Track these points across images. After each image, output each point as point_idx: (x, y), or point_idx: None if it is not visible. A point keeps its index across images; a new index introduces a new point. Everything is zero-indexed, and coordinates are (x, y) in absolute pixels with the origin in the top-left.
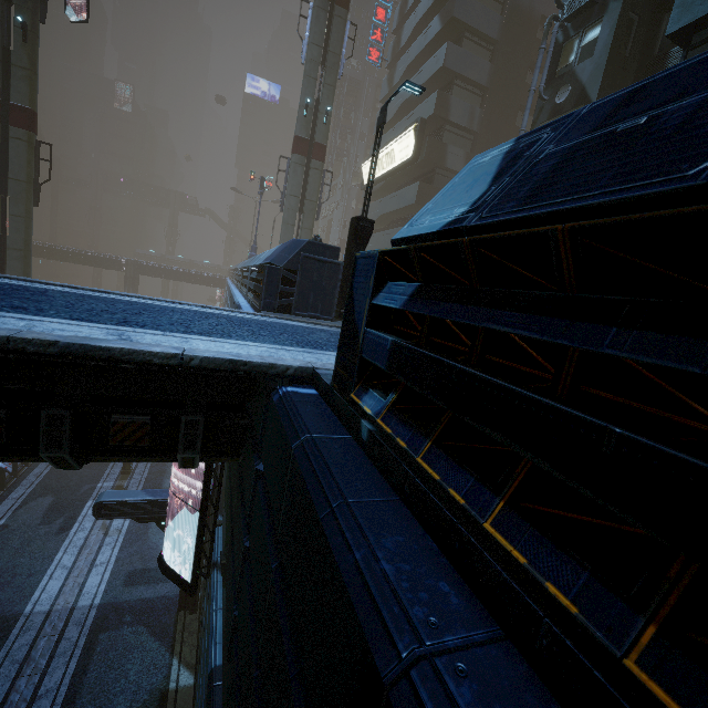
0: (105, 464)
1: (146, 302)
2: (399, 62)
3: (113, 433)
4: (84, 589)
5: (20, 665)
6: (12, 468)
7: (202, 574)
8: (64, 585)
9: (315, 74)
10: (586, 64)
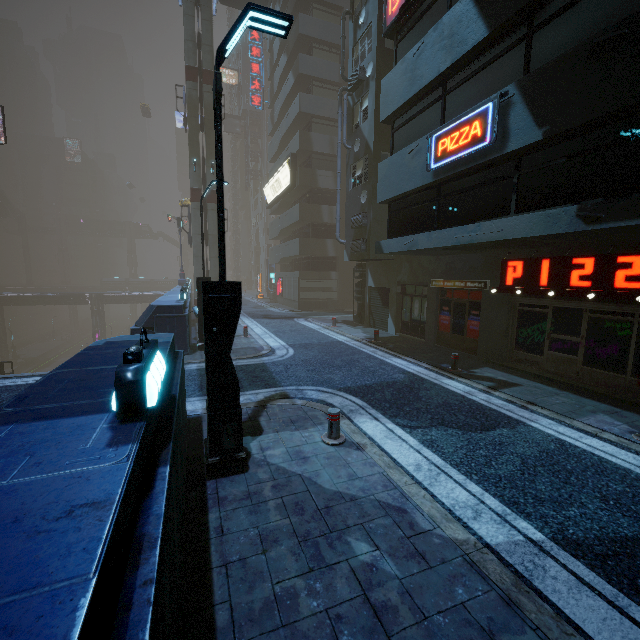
0: None
1: (31, 382)
2: (275, 105)
3: None
4: None
5: None
6: None
7: None
8: None
9: (197, 139)
10: (365, 125)
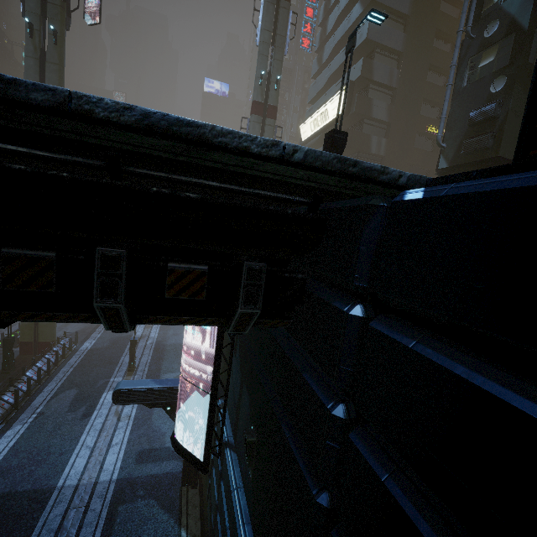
0: (115, 363)
1: None
2: (327, 45)
3: (169, 283)
4: (104, 466)
5: (55, 534)
6: (46, 367)
7: (214, 453)
8: (88, 463)
9: (267, 53)
10: None
